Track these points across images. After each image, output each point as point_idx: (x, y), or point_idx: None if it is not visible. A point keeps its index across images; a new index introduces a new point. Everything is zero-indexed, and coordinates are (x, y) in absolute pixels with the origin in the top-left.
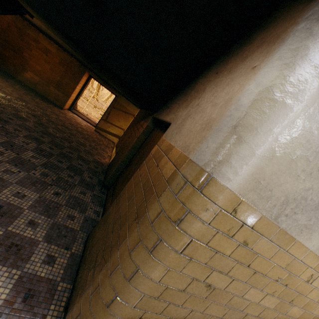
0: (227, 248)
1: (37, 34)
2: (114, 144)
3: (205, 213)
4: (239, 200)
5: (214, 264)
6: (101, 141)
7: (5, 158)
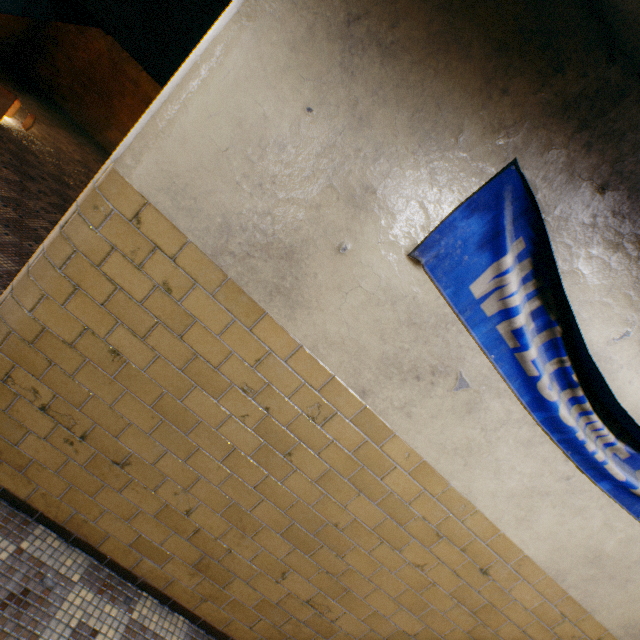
0: (136, 287)
1: (139, 72)
2: None
3: (94, 214)
4: (143, 203)
5: (119, 312)
6: None
7: None
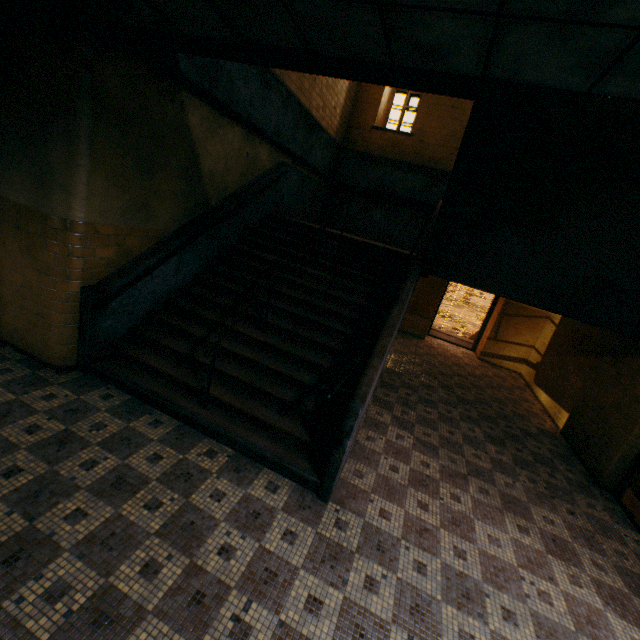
0: None
1: None
2: (519, 375)
3: None
4: None
5: None
6: (504, 380)
7: (487, 464)
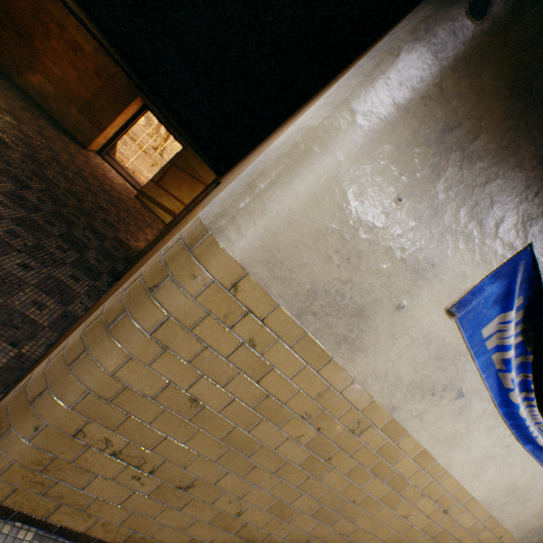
0: (223, 344)
1: (66, 15)
2: (165, 225)
3: (191, 282)
4: (242, 273)
5: (203, 366)
6: (142, 215)
7: None
